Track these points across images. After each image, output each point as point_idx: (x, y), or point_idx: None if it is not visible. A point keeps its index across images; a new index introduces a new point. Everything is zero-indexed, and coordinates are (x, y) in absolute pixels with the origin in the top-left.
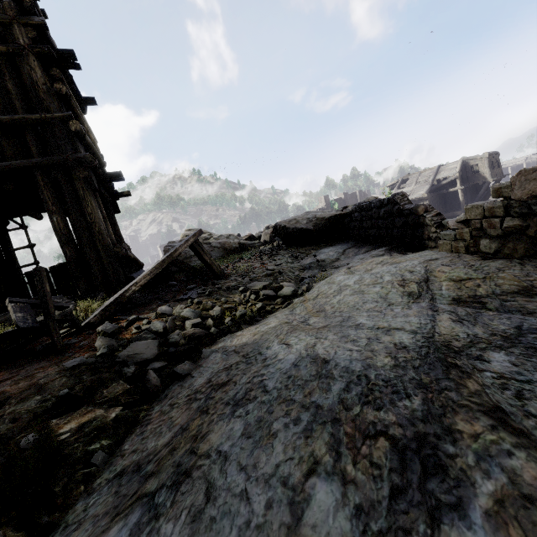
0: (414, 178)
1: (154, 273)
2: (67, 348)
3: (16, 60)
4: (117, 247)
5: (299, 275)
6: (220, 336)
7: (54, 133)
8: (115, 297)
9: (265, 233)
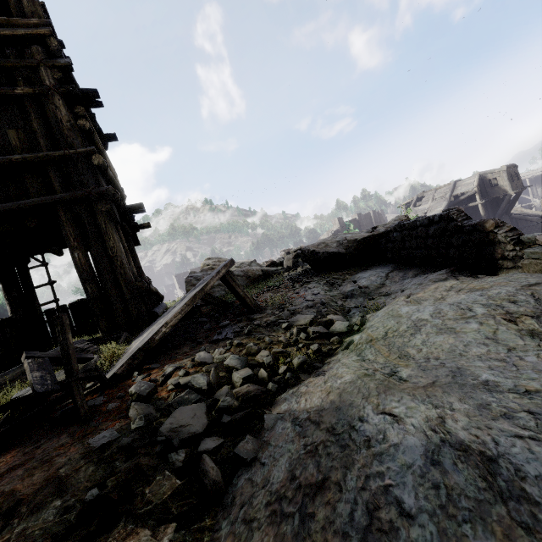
0: (429, 195)
1: (185, 310)
2: (92, 413)
3: (42, 101)
4: (139, 281)
5: (343, 305)
6: (277, 391)
7: (77, 168)
8: (143, 341)
9: (287, 259)
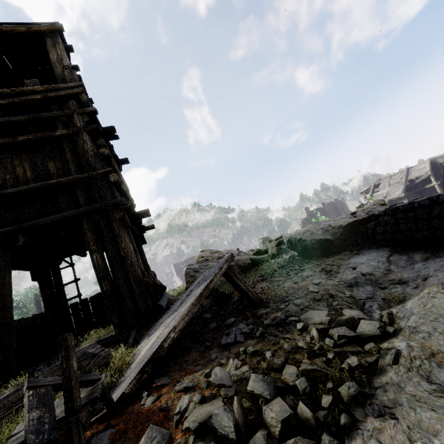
0: (385, 182)
1: (192, 311)
2: None
3: (74, 138)
4: (146, 277)
5: (352, 296)
6: None
7: (98, 186)
8: (152, 349)
9: (271, 246)
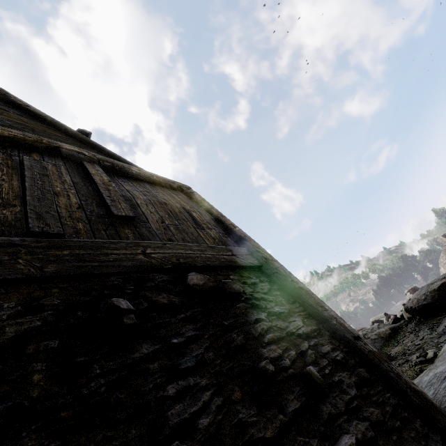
0: None
1: None
2: None
3: None
4: None
5: (438, 341)
6: None
7: None
8: None
9: (404, 311)
